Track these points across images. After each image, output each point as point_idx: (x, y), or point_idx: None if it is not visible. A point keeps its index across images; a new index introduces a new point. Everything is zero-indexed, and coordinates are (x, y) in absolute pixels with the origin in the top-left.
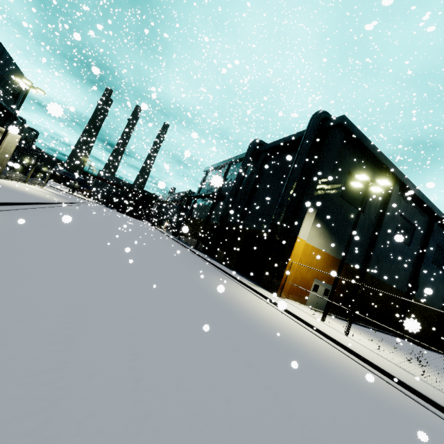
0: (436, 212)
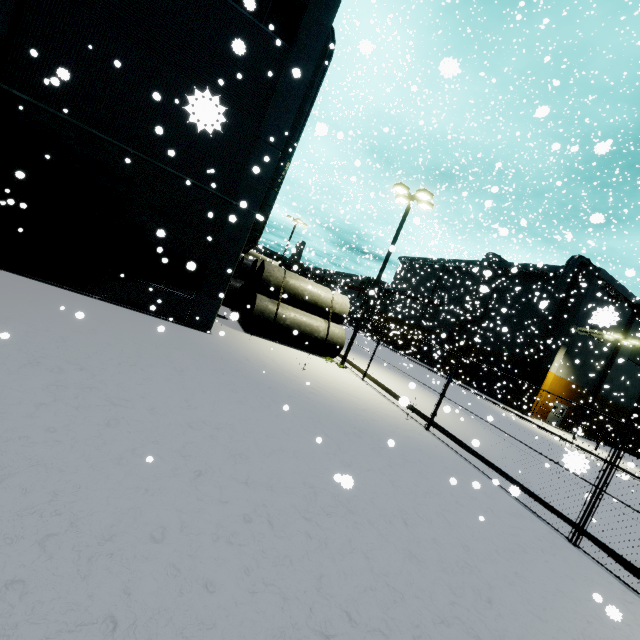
0: None
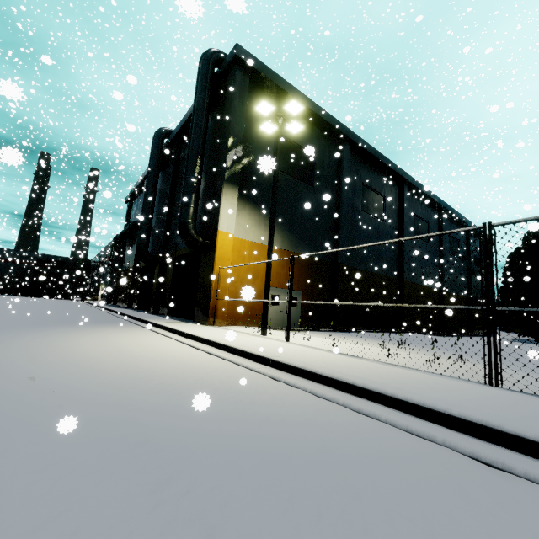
0: (402, 174)
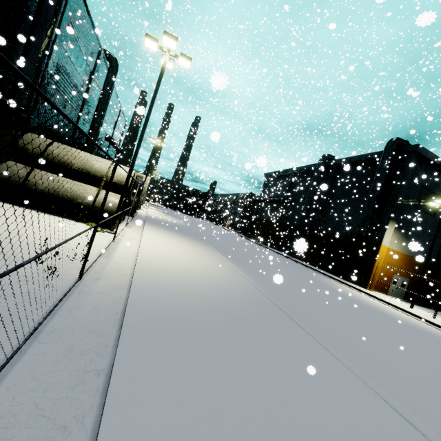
0: None
